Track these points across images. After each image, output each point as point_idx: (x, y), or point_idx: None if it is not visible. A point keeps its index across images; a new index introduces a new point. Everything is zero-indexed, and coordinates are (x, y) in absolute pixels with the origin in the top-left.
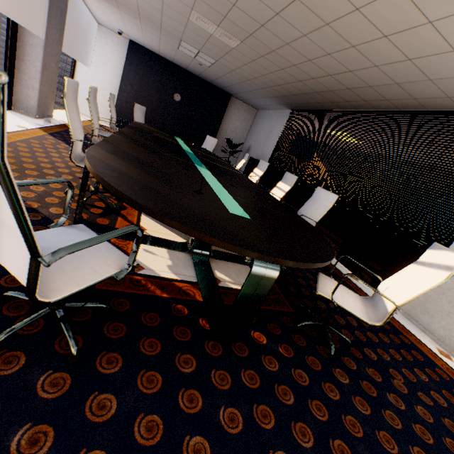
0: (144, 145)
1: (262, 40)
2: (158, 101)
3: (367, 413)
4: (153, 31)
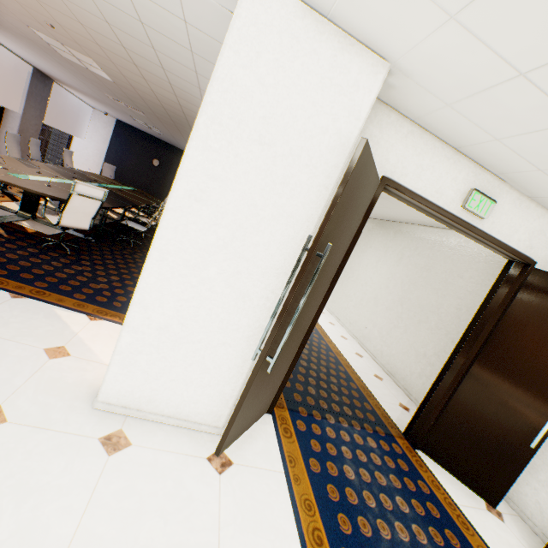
0: (34, 165)
1: (144, 110)
2: (139, 166)
3: (20, 253)
4: (114, 110)
